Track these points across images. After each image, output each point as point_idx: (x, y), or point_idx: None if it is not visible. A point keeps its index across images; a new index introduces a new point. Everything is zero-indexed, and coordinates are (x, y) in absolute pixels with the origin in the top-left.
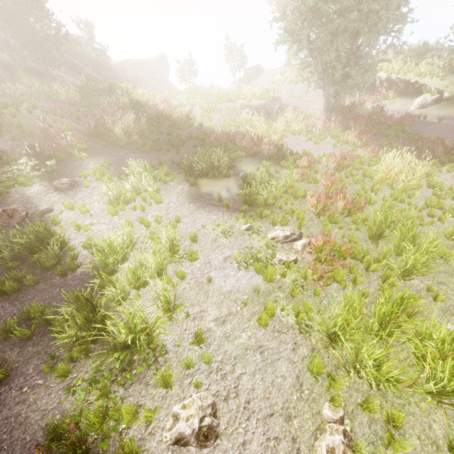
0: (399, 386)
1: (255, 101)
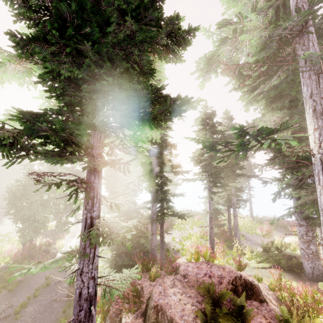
0: None
1: None
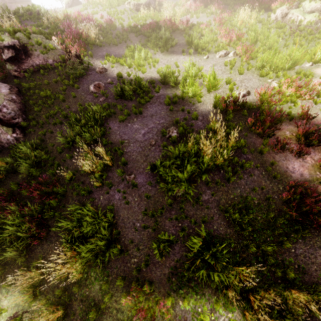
0: (281, 72)
1: (142, 0)
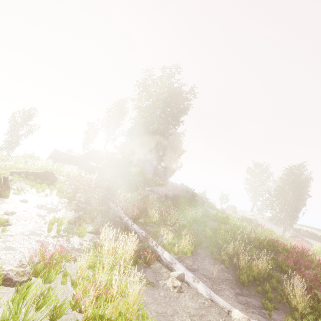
0: None
1: (248, 216)
